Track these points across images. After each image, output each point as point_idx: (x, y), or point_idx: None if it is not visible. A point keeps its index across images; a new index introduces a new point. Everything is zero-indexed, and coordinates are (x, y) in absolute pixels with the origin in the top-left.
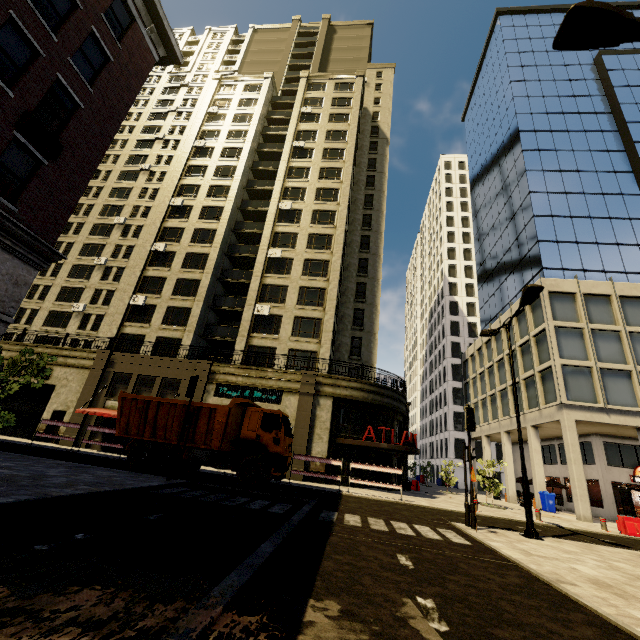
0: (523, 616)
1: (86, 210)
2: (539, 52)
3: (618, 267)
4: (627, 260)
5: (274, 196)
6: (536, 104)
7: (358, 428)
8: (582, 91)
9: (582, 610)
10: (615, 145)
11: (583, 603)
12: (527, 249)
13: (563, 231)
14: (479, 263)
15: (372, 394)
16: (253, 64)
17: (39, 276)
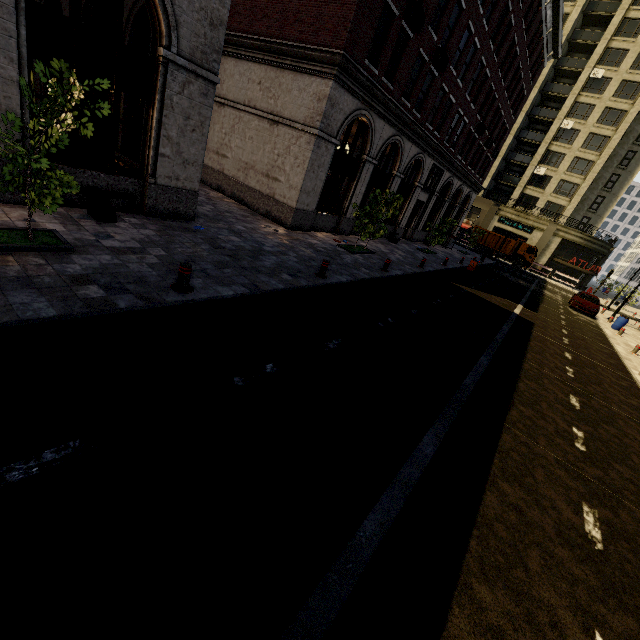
0: None
1: None
2: None
3: None
4: None
5: (591, 61)
6: None
7: (568, 256)
8: None
9: None
10: None
11: None
12: None
13: None
14: None
15: (587, 242)
16: None
17: None
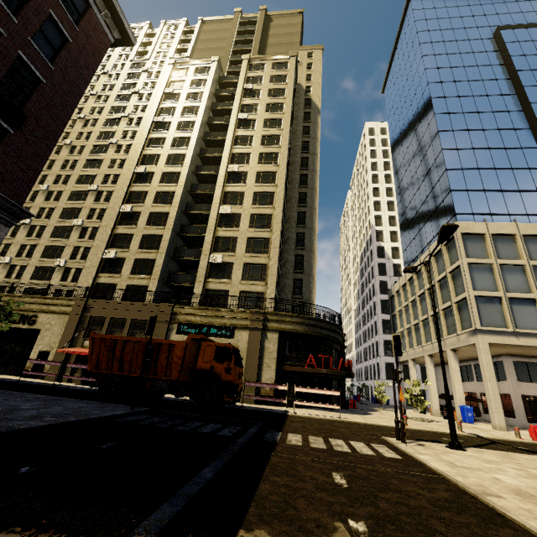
0: (454, 536)
1: (64, 180)
2: (446, 30)
3: (520, 210)
4: (528, 204)
5: (223, 161)
6: (445, 74)
7: (301, 357)
8: (484, 61)
9: (510, 525)
10: (514, 106)
11: (510, 517)
12: (441, 198)
13: (472, 181)
14: (401, 213)
15: (312, 327)
16: (202, 50)
17: (26, 237)
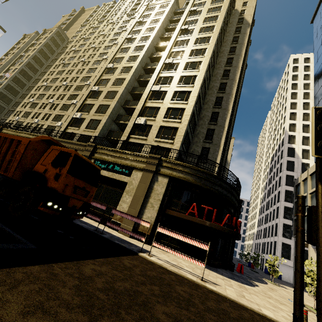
0: None
1: (75, 80)
2: None
3: None
4: None
5: (163, 56)
6: None
7: (187, 205)
8: None
9: None
10: None
11: None
12: None
13: None
14: None
15: (204, 180)
16: None
17: (48, 109)
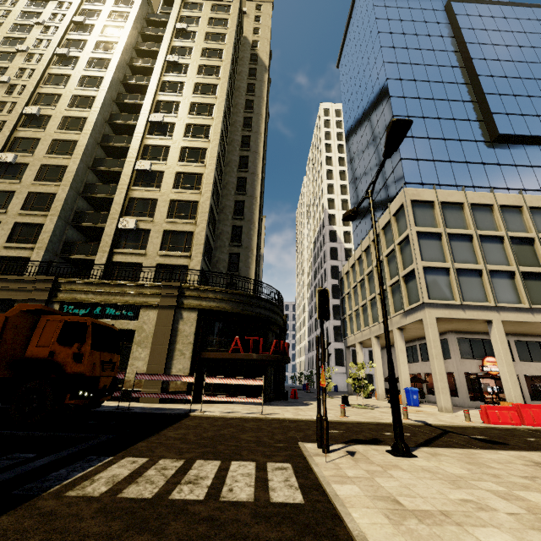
0: None
1: None
2: None
3: (467, 182)
4: (474, 176)
5: (144, 108)
6: (398, 40)
7: (227, 341)
8: (435, 32)
9: None
10: (463, 79)
11: None
12: (392, 168)
13: (422, 150)
14: (352, 191)
15: (242, 304)
16: None
17: None
